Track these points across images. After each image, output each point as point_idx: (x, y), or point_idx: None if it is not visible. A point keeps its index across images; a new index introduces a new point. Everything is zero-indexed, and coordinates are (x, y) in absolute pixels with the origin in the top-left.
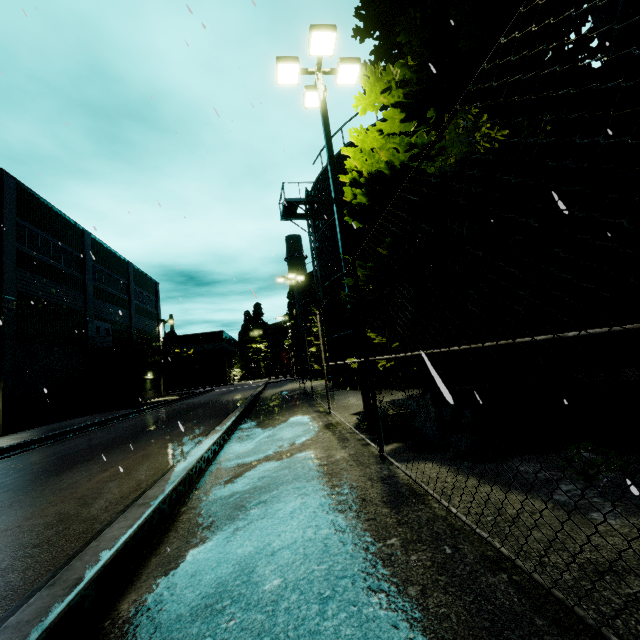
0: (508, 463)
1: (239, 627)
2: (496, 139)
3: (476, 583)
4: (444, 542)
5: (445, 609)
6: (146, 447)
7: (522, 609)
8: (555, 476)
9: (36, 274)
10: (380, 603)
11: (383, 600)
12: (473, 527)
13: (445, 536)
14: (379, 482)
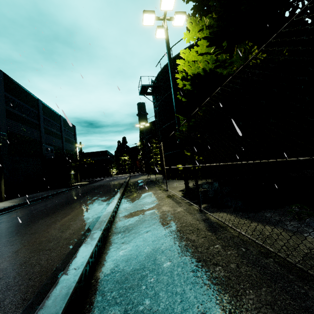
0: (260, 213)
1: (156, 281)
2: (259, 58)
3: (260, 262)
4: (240, 246)
5: (249, 272)
6: (81, 206)
7: (282, 272)
8: (283, 218)
9: (16, 121)
10: (220, 270)
11: (221, 269)
12: (254, 240)
13: (240, 244)
14: (202, 221)
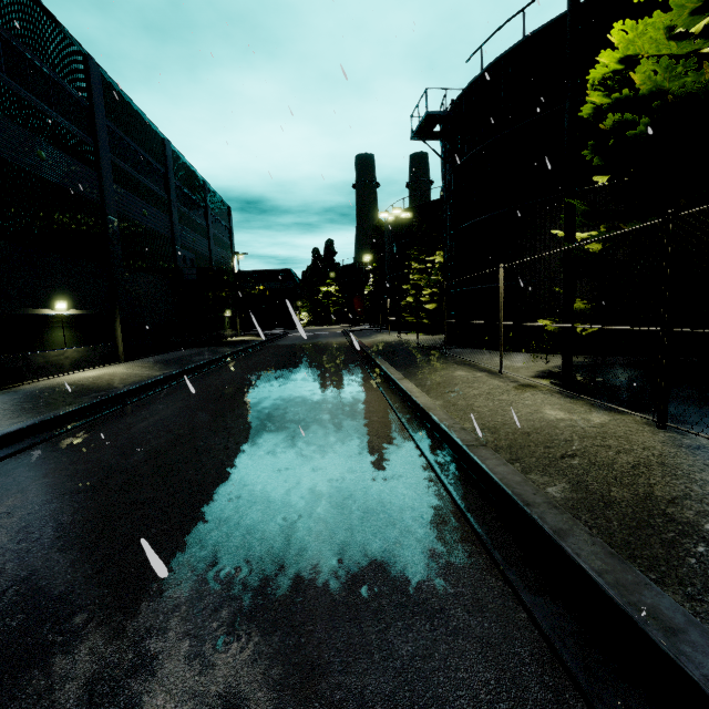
0: None
1: None
2: None
3: None
4: None
5: None
6: (322, 389)
7: None
8: None
9: (129, 192)
10: None
11: None
12: None
13: None
14: (696, 450)
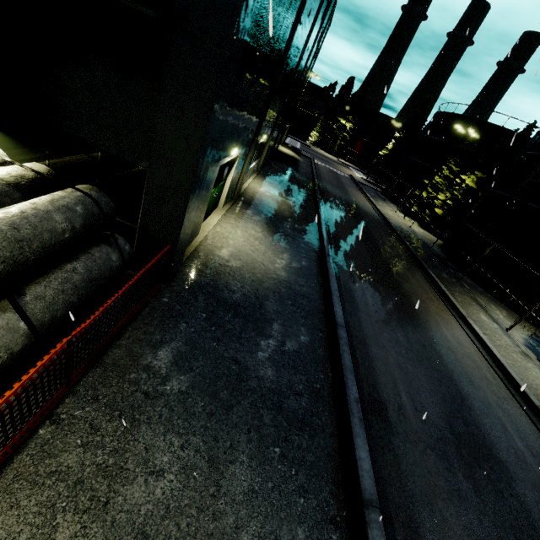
0: None
1: None
2: None
3: None
4: None
5: None
6: (422, 297)
7: None
8: None
9: None
10: None
11: None
12: None
13: None
14: None
